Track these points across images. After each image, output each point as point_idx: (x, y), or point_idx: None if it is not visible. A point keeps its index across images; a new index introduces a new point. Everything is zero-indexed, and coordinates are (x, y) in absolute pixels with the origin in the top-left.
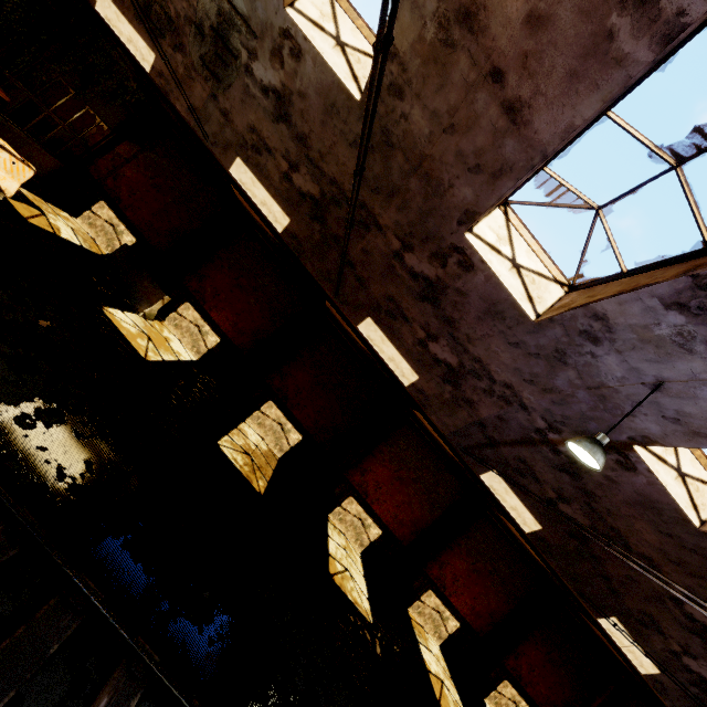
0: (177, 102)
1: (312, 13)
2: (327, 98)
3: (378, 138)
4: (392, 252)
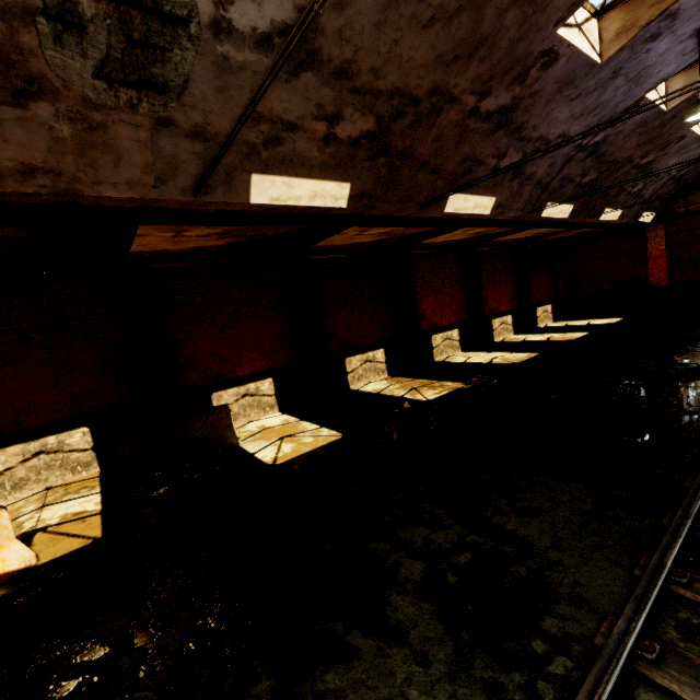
0: (100, 188)
1: None
2: None
3: None
4: (467, 113)
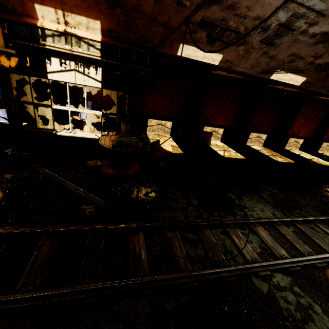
0: (237, 68)
1: None
2: None
3: None
4: None
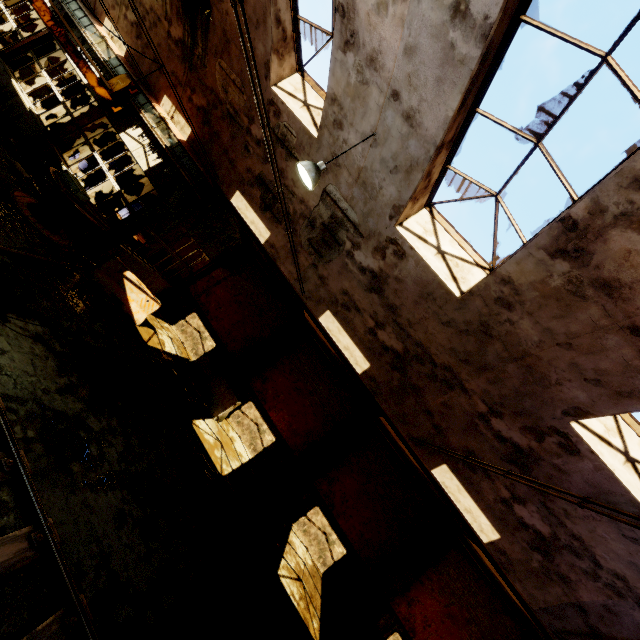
0: (282, 265)
1: (417, 230)
2: (424, 288)
3: (475, 326)
4: (477, 412)
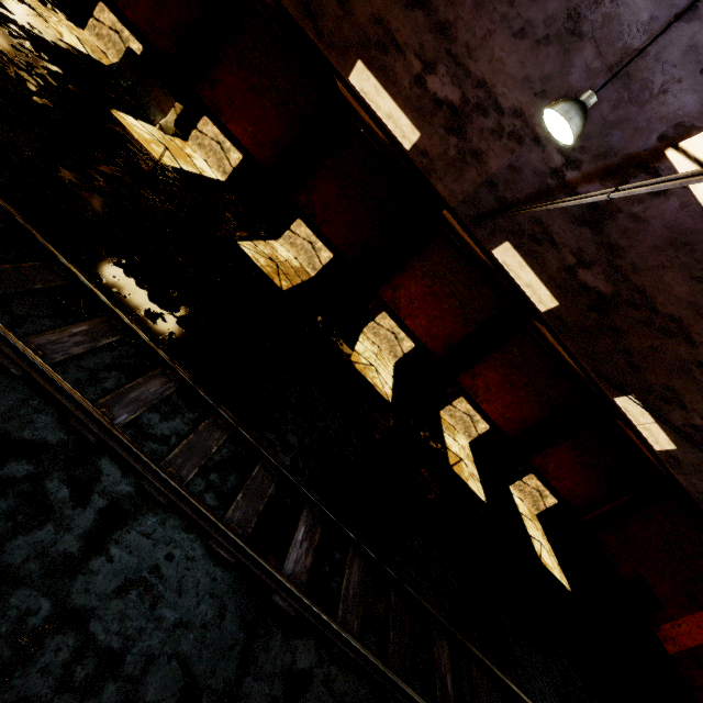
0: None
1: None
2: None
3: None
4: None
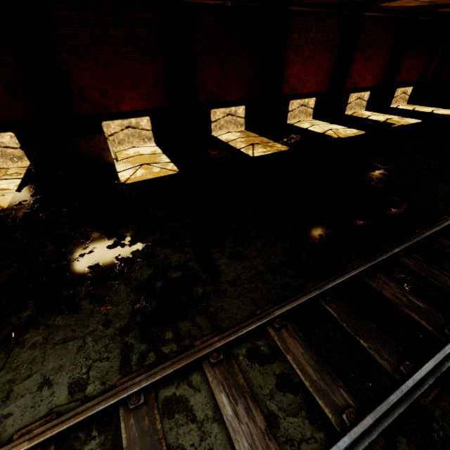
0: None
1: None
2: None
3: None
4: None
